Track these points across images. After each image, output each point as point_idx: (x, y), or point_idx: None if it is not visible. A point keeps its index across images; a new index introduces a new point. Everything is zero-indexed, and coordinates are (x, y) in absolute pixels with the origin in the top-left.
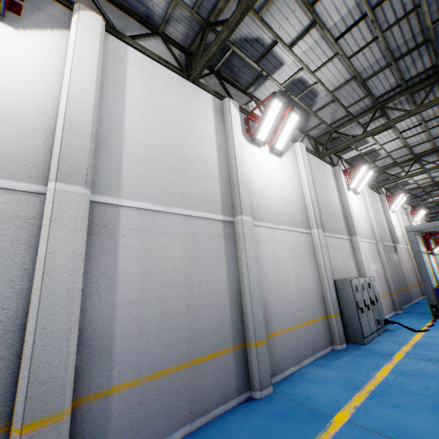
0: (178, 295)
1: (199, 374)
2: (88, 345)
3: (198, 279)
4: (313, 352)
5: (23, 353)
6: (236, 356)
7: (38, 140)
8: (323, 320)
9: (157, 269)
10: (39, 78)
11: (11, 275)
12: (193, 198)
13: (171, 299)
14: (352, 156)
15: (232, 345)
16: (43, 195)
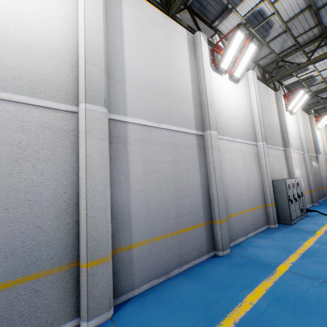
0: (168, 187)
1: (183, 239)
2: (116, 218)
3: (181, 177)
4: (255, 229)
5: (80, 221)
6: (206, 229)
7: (68, 70)
8: (262, 208)
9: (154, 169)
10: (61, 17)
11: (65, 170)
12: (175, 117)
13: (164, 190)
14: (292, 82)
15: (203, 222)
16: (76, 114)
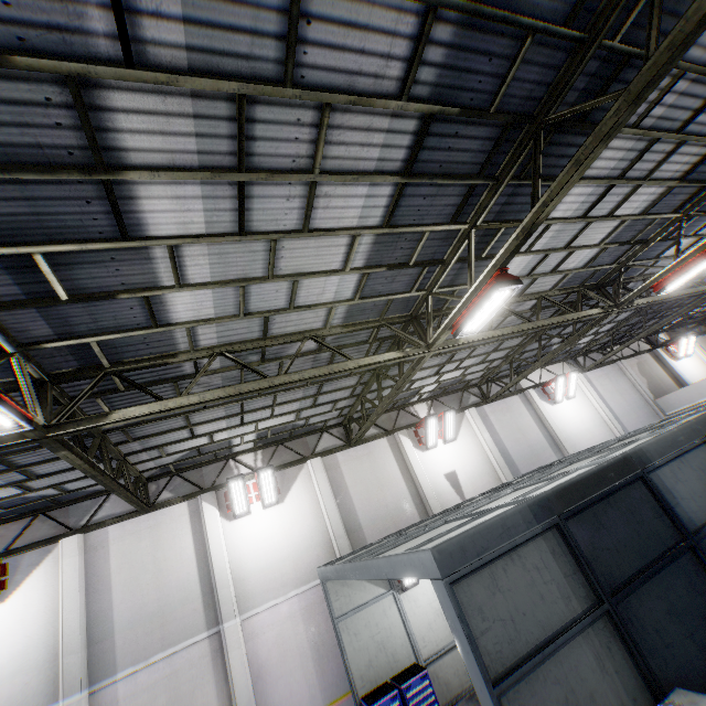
0: None
1: None
2: None
3: None
4: None
5: None
6: None
7: None
8: None
9: None
10: None
11: None
12: None
13: None
14: (252, 443)
15: None
16: None
